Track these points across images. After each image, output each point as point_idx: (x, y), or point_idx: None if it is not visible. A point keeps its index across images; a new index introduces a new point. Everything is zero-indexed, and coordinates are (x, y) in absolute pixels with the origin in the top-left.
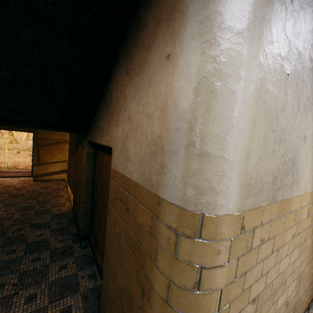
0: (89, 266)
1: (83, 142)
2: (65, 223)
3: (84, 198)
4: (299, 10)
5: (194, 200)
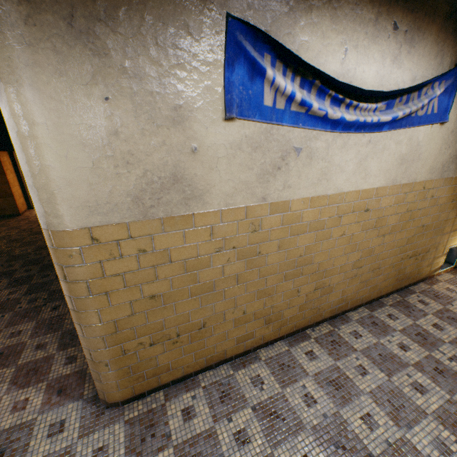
0: None
1: None
2: None
3: None
4: (93, 25)
5: (41, 221)
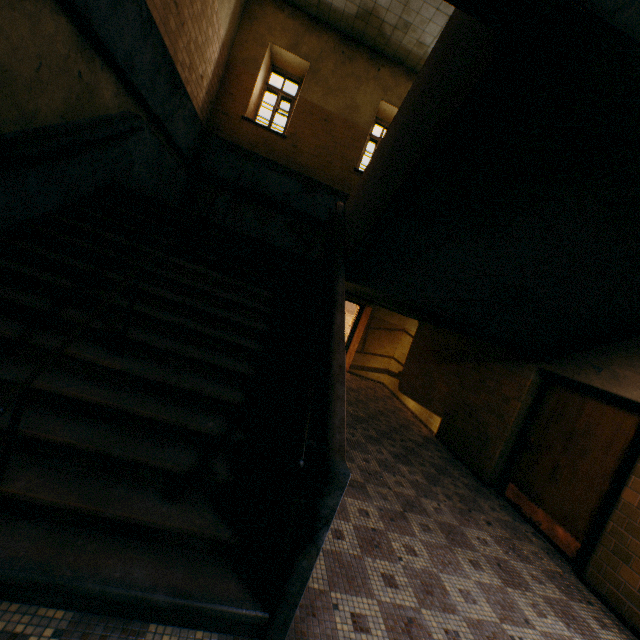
0: (523, 523)
1: (518, 363)
2: (445, 454)
3: (507, 435)
4: None
5: None
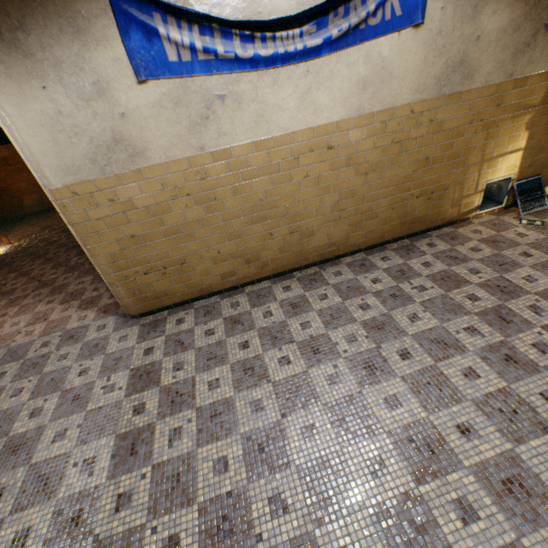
0: None
1: None
2: None
3: None
4: (16, 35)
5: (40, 183)
